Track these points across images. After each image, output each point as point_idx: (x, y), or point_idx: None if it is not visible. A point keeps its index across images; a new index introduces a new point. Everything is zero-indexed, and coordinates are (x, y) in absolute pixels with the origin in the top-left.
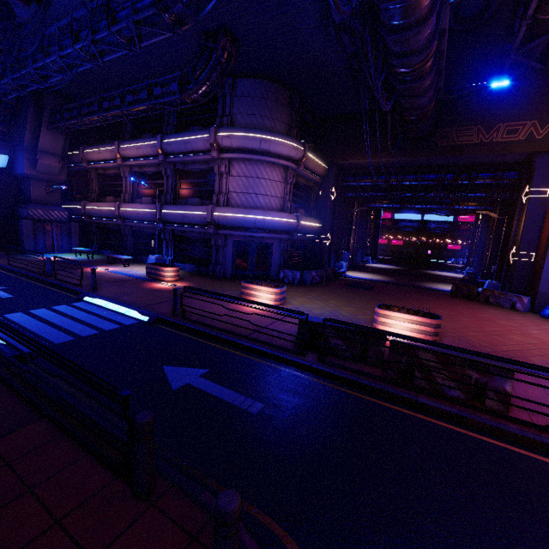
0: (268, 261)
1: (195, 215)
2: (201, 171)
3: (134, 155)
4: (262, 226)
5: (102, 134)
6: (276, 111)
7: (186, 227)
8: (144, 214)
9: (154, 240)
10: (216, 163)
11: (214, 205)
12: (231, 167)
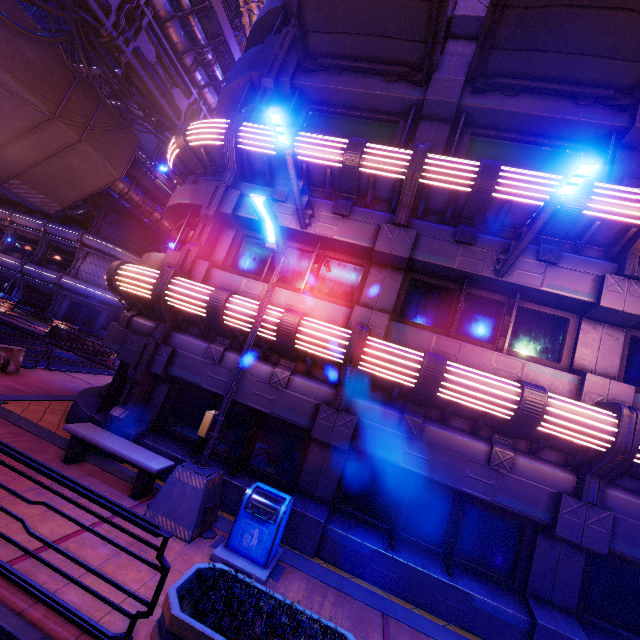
0: (94, 322)
1: (48, 276)
2: (68, 252)
3: (22, 224)
4: (94, 296)
5: (4, 198)
6: (132, 236)
7: (39, 282)
8: (10, 264)
9: (8, 284)
10: (79, 250)
11: (64, 274)
12: (88, 256)
